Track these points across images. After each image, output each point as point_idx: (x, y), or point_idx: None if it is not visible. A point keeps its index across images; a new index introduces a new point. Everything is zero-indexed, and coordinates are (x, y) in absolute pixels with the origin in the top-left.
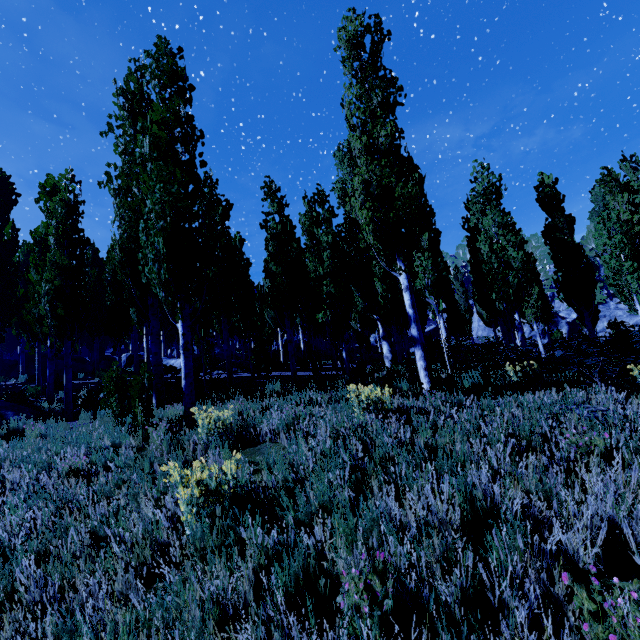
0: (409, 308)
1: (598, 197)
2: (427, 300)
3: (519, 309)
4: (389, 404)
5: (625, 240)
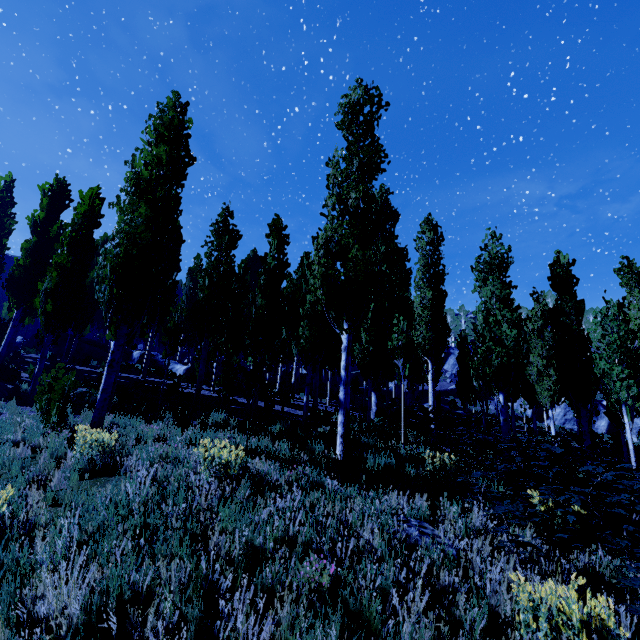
0: (342, 369)
1: None
2: (396, 362)
3: (505, 391)
4: (233, 468)
5: (618, 342)
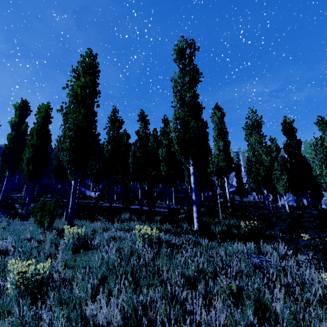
0: (192, 184)
1: (326, 129)
2: (213, 178)
3: (267, 188)
4: (155, 239)
5: (324, 157)
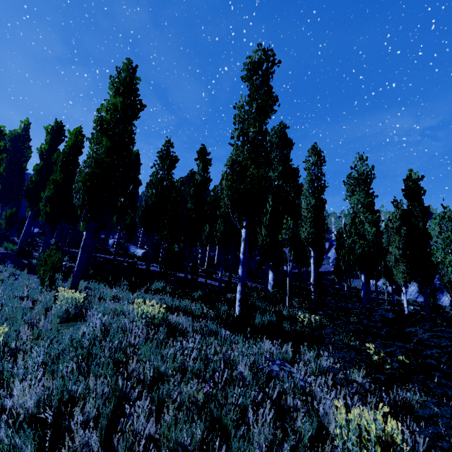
0: (241, 254)
1: None
2: (284, 249)
3: (366, 272)
4: (156, 319)
5: (451, 237)
